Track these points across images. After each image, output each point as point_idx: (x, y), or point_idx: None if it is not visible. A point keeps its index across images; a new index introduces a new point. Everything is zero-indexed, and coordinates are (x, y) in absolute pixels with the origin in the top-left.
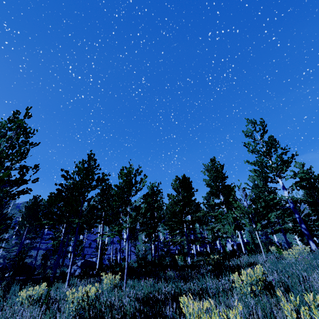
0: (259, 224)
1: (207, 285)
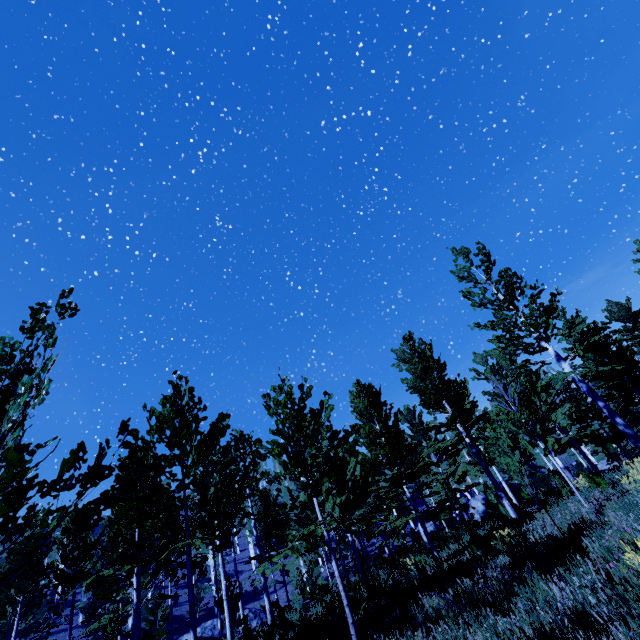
0: (551, 438)
1: (582, 600)
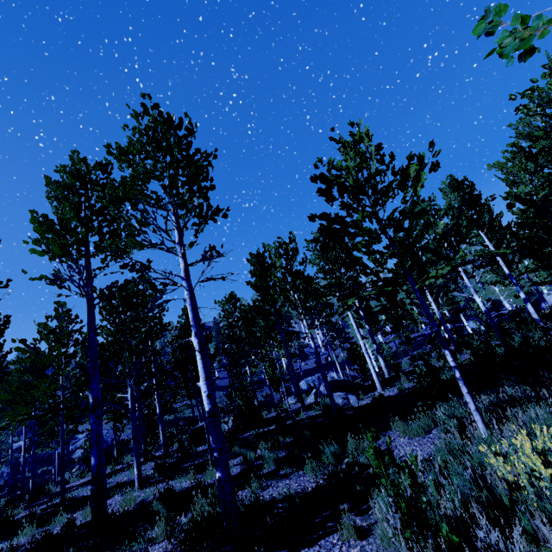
0: None
1: None
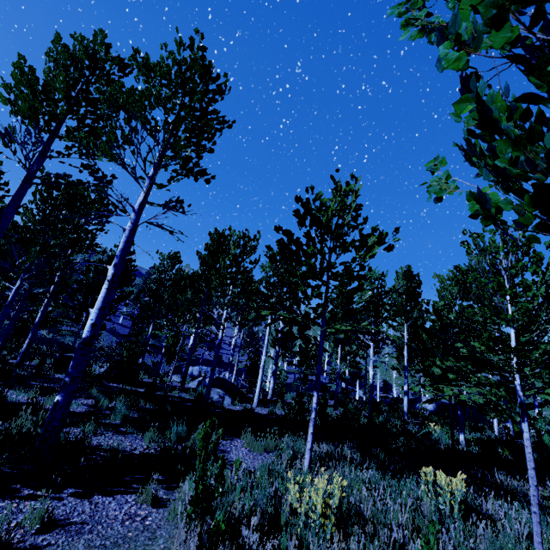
0: None
1: None
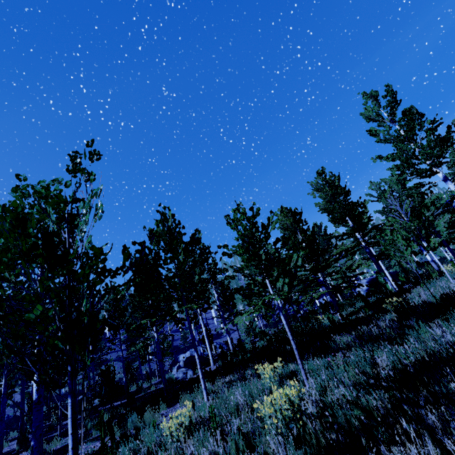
0: (433, 239)
1: None
